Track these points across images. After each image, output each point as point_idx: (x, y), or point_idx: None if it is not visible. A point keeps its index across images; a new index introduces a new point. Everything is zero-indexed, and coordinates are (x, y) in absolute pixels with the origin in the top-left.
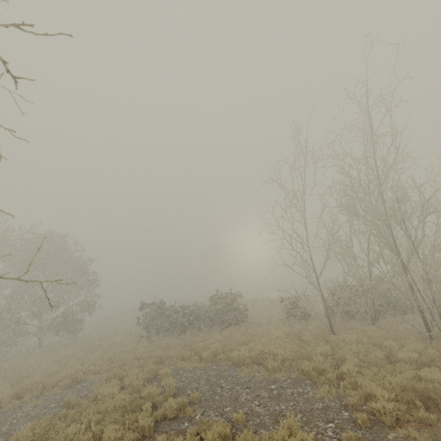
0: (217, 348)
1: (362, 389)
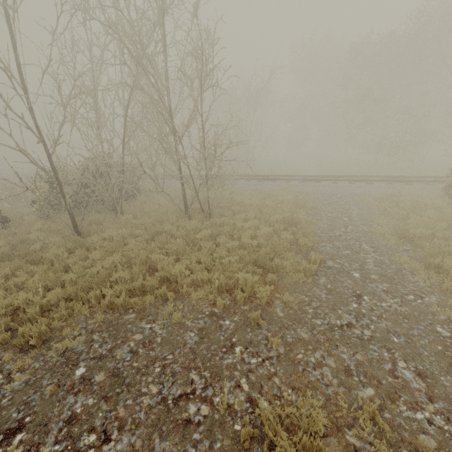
0: None
1: (216, 285)
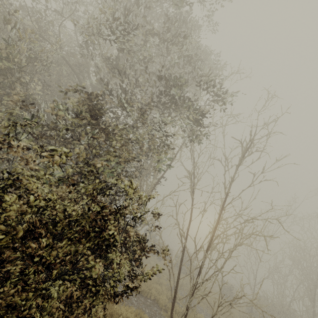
0: (184, 282)
1: None
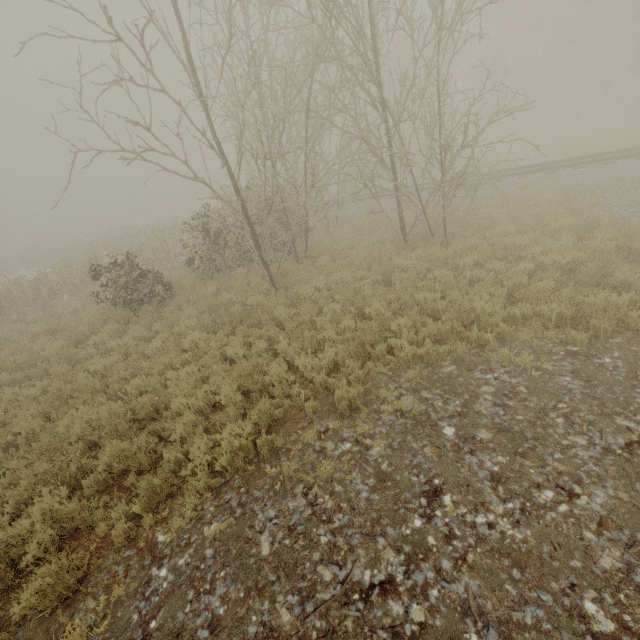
0: (64, 512)
1: (553, 317)
